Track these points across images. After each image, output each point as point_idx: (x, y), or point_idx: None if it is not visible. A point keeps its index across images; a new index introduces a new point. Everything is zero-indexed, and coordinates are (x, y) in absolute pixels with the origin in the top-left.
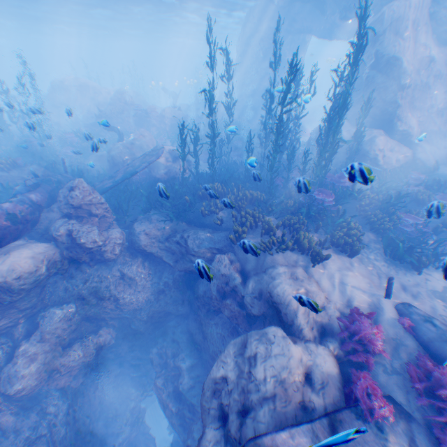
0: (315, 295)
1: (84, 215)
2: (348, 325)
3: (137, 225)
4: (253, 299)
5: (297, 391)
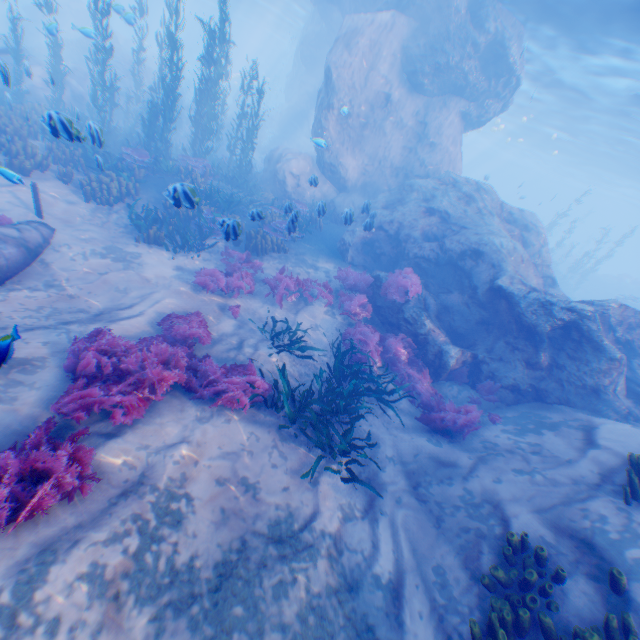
0: None
1: None
2: None
3: None
4: None
5: None
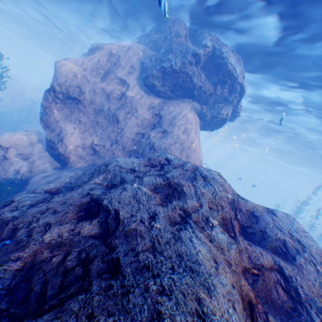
0: None
1: None
2: None
3: None
4: None
5: None
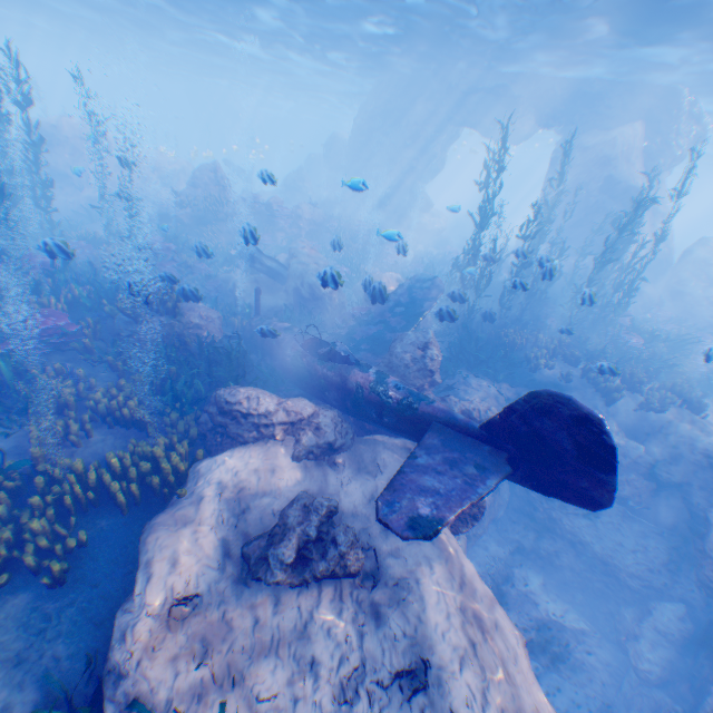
0: None
1: (423, 385)
2: None
3: (464, 394)
4: (667, 466)
5: None
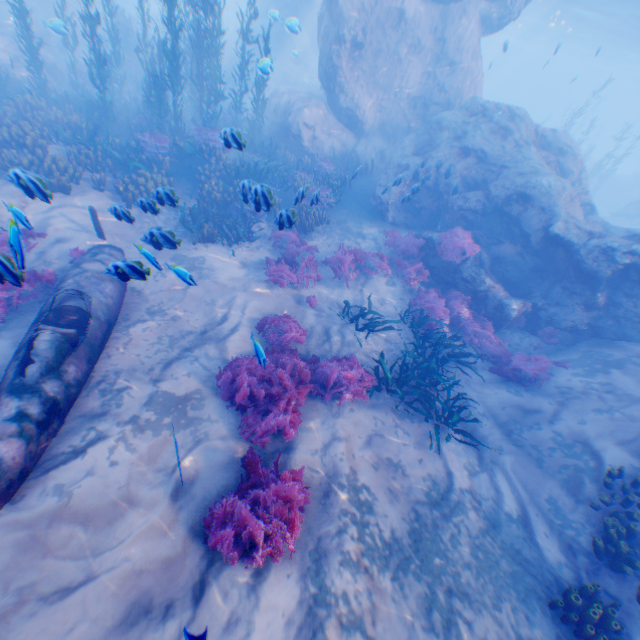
0: None
1: None
2: None
3: None
4: None
5: None
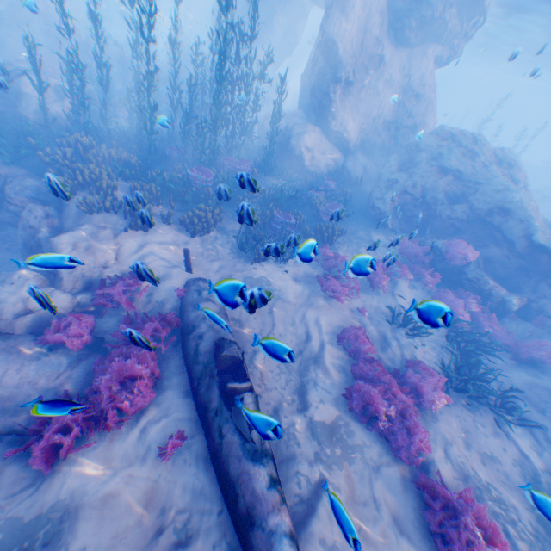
0: (100, 253)
1: None
2: (113, 281)
3: None
4: None
5: (4, 320)
